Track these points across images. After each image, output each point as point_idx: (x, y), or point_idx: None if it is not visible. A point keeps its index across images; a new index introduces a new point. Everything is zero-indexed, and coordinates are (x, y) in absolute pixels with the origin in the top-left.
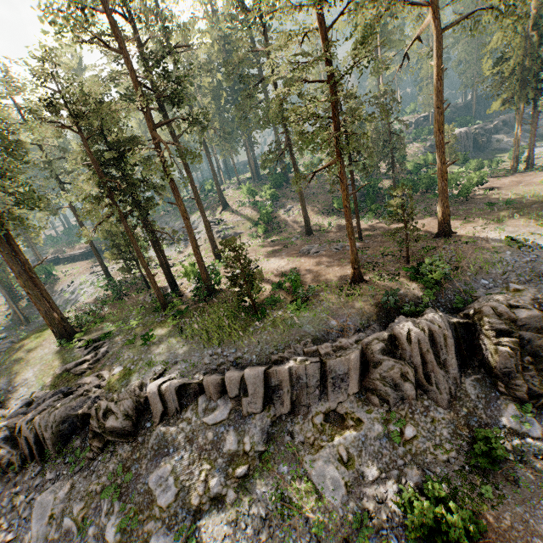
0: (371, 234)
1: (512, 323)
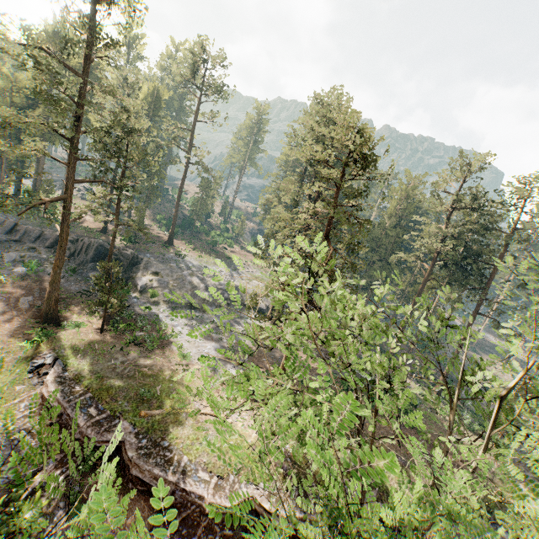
0: (149, 233)
1: (121, 254)
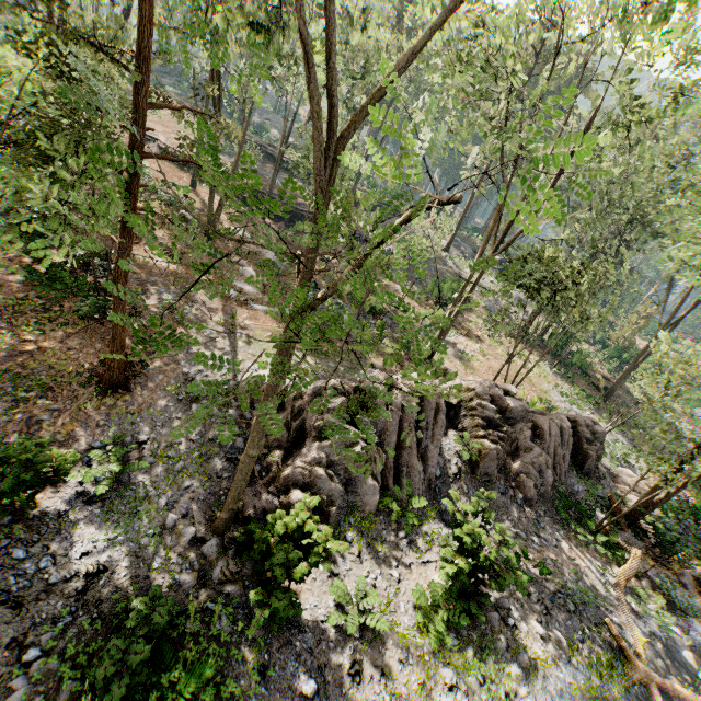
0: None
1: None
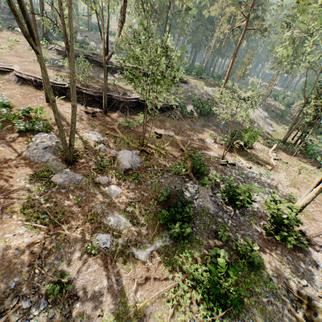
0: None
1: None
